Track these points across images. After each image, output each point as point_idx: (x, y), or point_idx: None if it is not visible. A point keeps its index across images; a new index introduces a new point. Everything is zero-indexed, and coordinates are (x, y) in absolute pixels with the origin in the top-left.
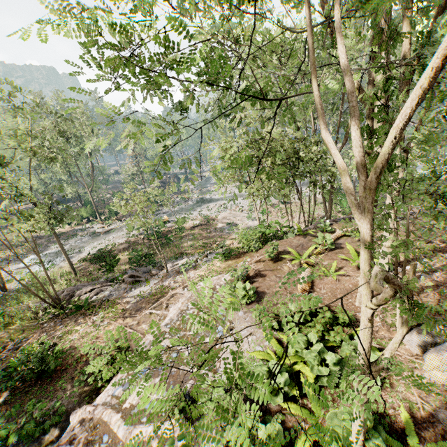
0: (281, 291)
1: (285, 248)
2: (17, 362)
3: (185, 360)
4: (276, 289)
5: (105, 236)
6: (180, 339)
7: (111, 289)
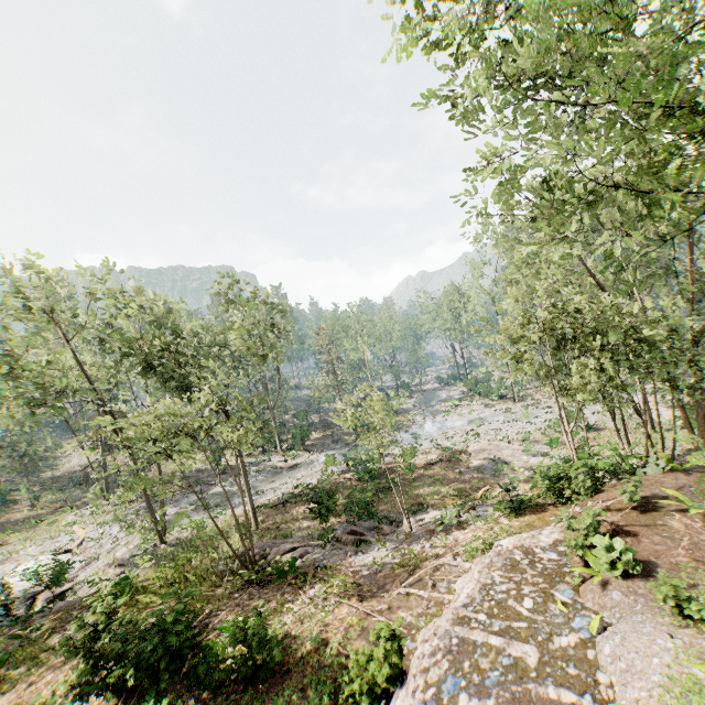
0: (692, 562)
1: (651, 490)
2: (229, 638)
3: (532, 673)
4: (676, 558)
5: (290, 473)
6: (503, 632)
7: (321, 551)
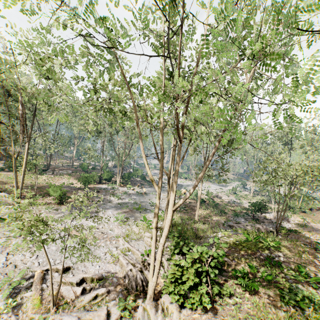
0: None
1: None
2: None
3: None
4: None
5: (151, 196)
6: None
7: (265, 225)
